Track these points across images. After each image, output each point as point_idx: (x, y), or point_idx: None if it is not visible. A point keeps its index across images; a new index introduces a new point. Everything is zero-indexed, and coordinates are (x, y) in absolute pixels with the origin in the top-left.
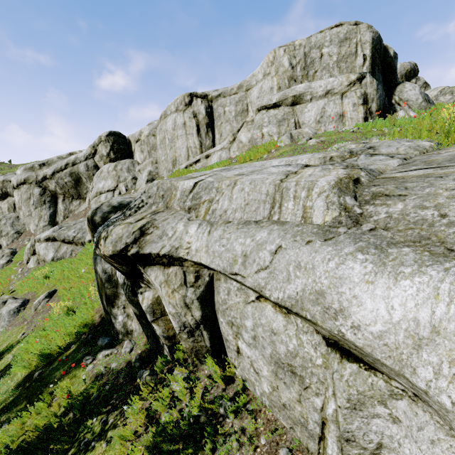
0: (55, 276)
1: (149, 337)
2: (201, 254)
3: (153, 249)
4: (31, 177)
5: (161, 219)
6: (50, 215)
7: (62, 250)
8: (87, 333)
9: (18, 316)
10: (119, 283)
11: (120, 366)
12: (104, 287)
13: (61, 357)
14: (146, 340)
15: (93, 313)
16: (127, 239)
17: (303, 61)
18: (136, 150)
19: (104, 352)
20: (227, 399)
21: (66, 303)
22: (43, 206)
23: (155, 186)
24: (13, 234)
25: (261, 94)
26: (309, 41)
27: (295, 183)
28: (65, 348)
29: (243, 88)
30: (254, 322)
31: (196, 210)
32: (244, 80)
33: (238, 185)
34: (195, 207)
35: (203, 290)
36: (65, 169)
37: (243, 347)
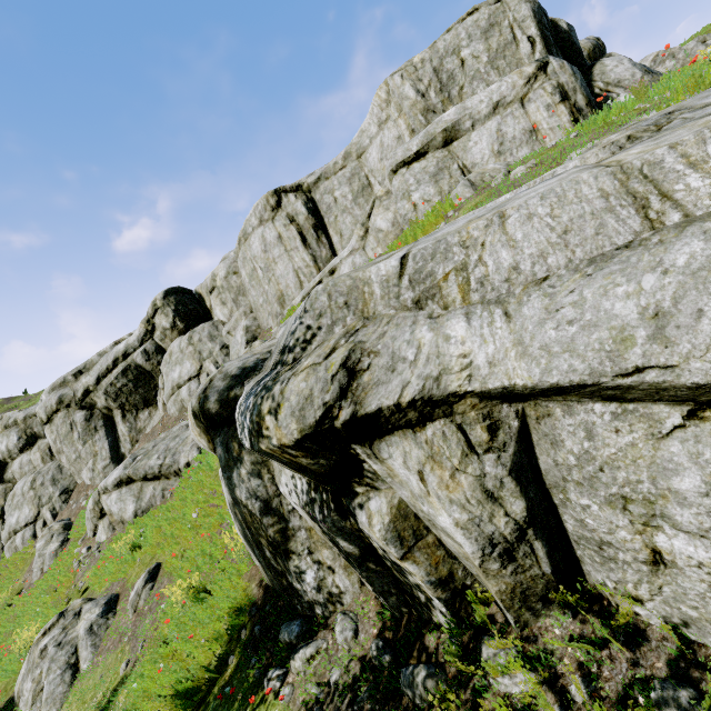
0: (149, 540)
1: (388, 594)
2: (507, 365)
3: (383, 398)
4: (66, 397)
5: (373, 337)
6: (109, 448)
7: (146, 495)
8: (247, 624)
9: (107, 631)
10: (286, 509)
11: (349, 673)
12: (262, 525)
13: (217, 689)
14: (377, 604)
15: (243, 583)
16: (325, 396)
17: (435, 81)
18: (214, 304)
19: (303, 653)
20: (669, 685)
21: (188, 581)
22: (95, 436)
23: (322, 294)
24: (59, 497)
25: (385, 153)
26: (435, 50)
27: (664, 146)
28: (217, 666)
29: (352, 156)
30: (706, 474)
31: (436, 298)
32: (351, 144)
33: (513, 215)
34: (429, 295)
35: (514, 451)
36: (114, 369)
37: (677, 545)
